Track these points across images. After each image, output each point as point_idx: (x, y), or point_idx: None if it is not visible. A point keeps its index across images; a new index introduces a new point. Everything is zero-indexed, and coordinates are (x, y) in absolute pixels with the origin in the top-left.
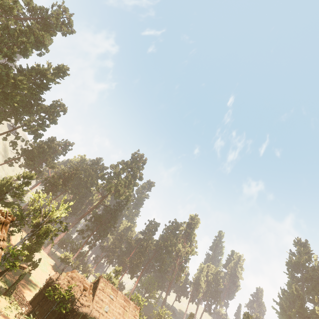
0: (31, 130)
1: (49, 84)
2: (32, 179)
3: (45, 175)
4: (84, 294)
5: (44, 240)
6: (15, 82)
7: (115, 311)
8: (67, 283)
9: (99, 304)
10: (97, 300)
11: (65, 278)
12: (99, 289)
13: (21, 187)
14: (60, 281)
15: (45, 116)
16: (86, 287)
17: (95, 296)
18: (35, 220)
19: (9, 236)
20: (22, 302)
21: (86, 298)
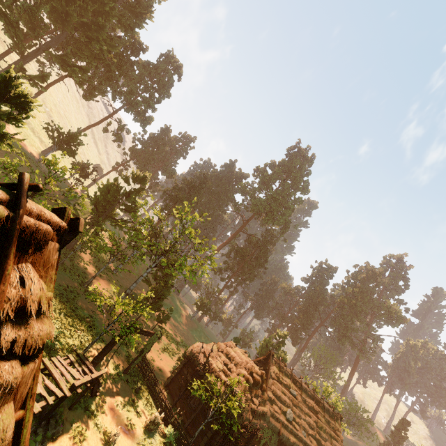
0: (136, 114)
1: (150, 8)
2: (146, 183)
3: (163, 187)
4: (256, 393)
5: (173, 279)
6: (97, 2)
7: (304, 420)
8: (222, 366)
9: (276, 405)
10: (273, 398)
11: (216, 355)
12: (272, 376)
13: (132, 195)
14: (209, 360)
15: (151, 85)
16: (257, 380)
17: (267, 389)
18: (157, 248)
19: (131, 269)
20: (154, 388)
21: (259, 399)
